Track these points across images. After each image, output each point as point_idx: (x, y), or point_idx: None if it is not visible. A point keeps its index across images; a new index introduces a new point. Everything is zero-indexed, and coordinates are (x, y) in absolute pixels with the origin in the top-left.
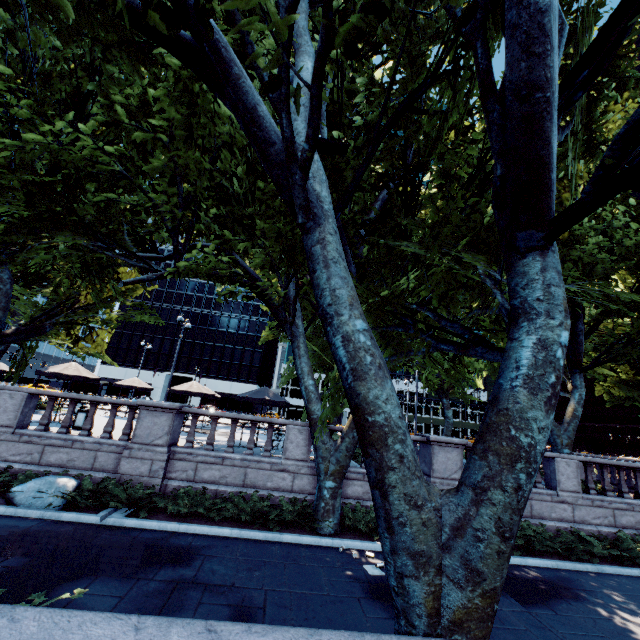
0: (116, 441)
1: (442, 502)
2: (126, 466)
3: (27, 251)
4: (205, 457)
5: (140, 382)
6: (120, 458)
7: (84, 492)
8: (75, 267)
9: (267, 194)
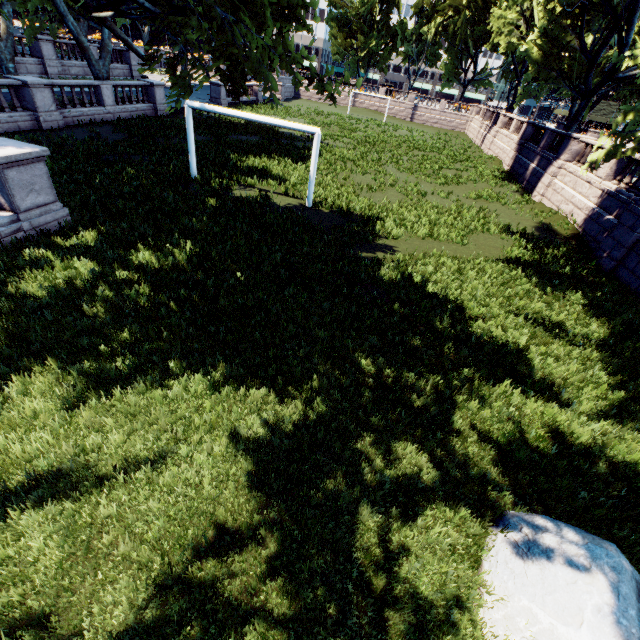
0: None
1: (100, 62)
2: None
3: None
4: None
5: None
6: None
7: None
8: None
9: None
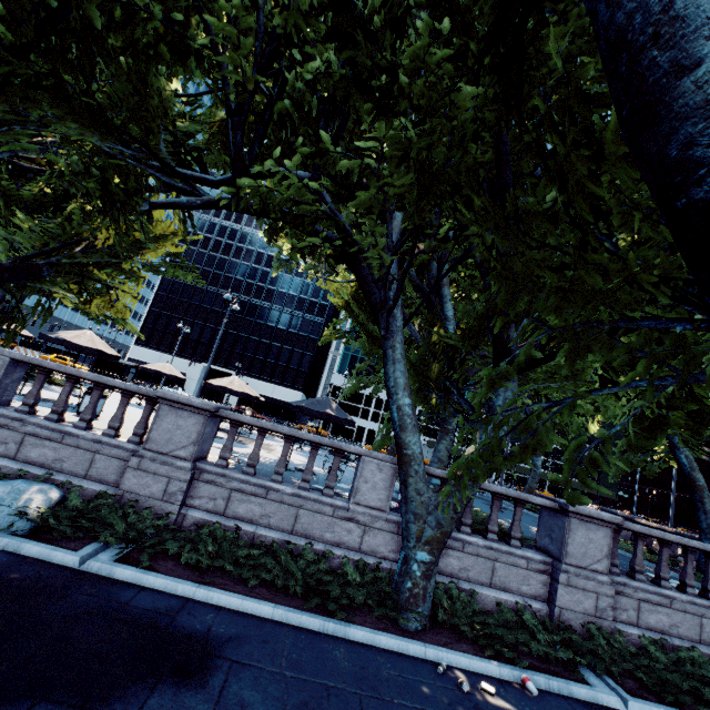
0: (123, 442)
1: None
2: (132, 480)
3: (6, 133)
4: (243, 484)
5: (171, 369)
6: (126, 467)
7: (66, 511)
8: (89, 187)
9: (404, 68)
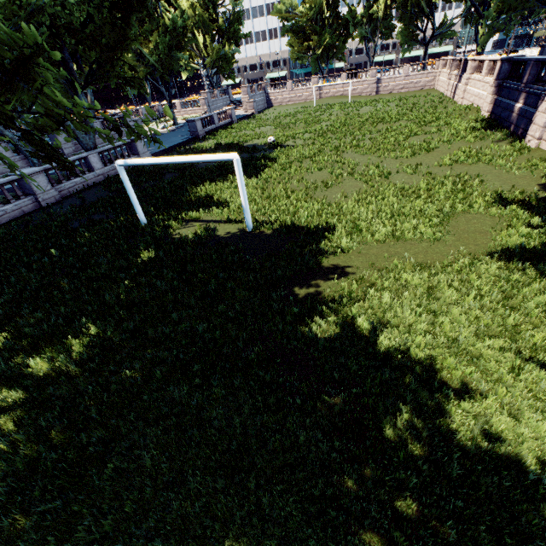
0: None
1: (86, 137)
2: None
3: None
4: None
5: None
6: None
7: None
8: None
9: None
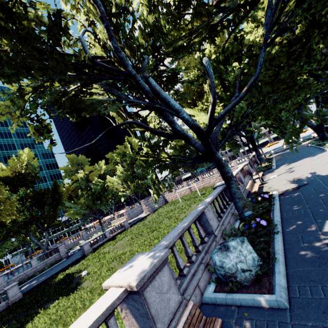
0: None
1: None
2: None
3: None
4: None
5: None
6: None
7: None
8: None
9: None
